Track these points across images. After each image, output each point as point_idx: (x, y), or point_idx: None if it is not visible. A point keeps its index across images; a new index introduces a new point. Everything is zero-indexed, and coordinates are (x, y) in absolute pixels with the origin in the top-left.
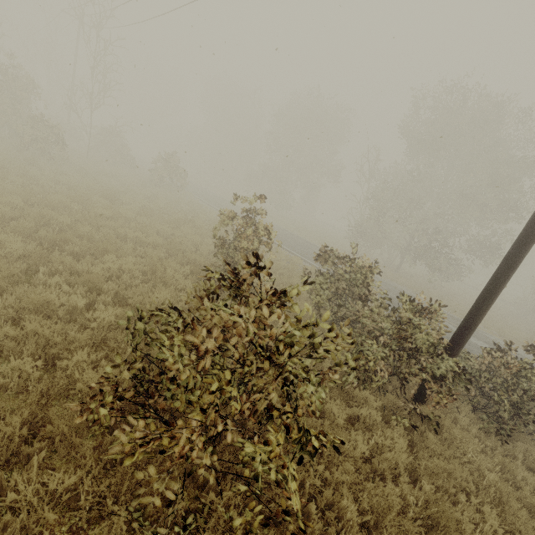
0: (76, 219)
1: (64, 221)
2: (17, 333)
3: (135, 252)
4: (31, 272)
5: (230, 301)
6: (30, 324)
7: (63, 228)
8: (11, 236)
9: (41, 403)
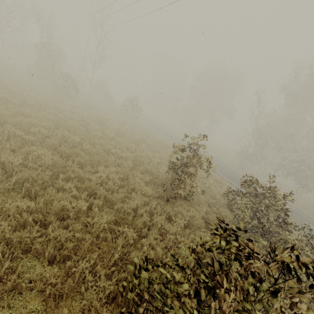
0: (82, 137)
1: (75, 139)
2: (42, 239)
3: (115, 163)
4: (54, 176)
5: (178, 208)
6: (52, 233)
7: (74, 144)
8: (45, 149)
9: (53, 304)
